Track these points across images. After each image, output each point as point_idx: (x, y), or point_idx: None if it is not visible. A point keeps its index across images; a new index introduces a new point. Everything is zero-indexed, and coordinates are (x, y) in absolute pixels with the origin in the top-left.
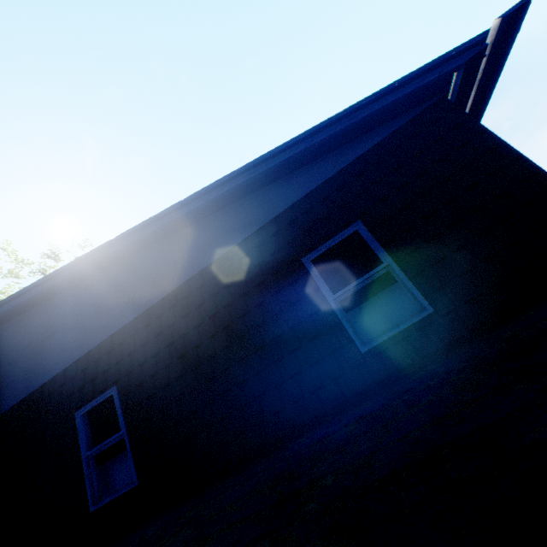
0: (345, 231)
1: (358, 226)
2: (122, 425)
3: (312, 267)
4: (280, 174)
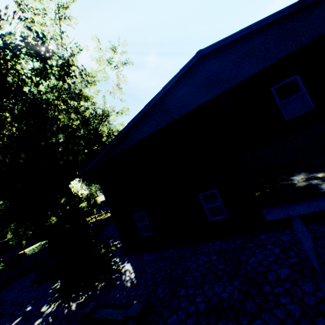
0: None
1: None
2: (303, 89)
3: None
4: None
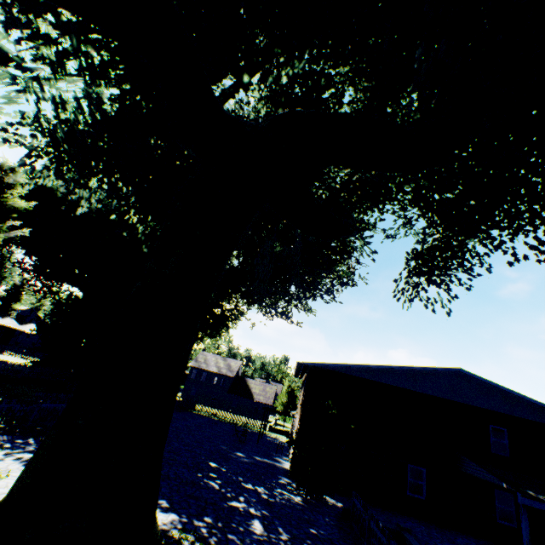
0: None
1: None
2: (507, 440)
3: None
4: None
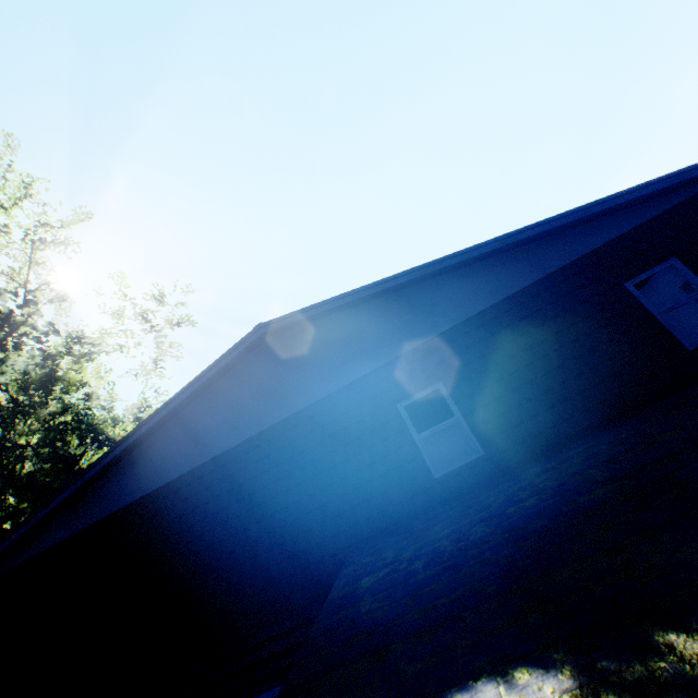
0: (662, 264)
1: (673, 261)
2: (456, 411)
3: (634, 290)
4: (594, 218)
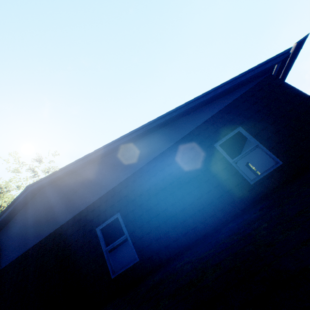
0: (234, 131)
1: (239, 129)
2: (125, 231)
3: (219, 148)
4: (197, 108)
